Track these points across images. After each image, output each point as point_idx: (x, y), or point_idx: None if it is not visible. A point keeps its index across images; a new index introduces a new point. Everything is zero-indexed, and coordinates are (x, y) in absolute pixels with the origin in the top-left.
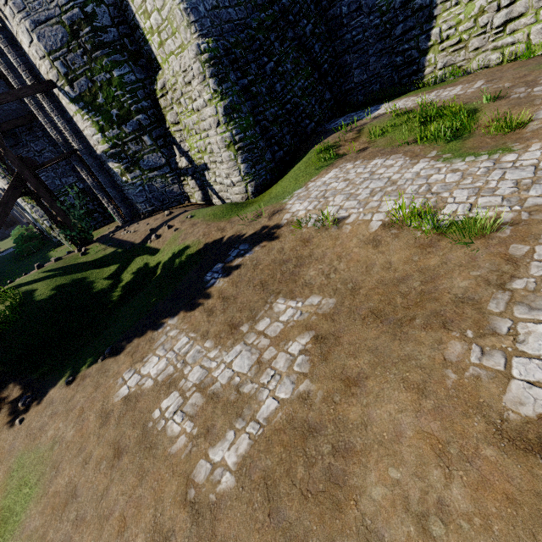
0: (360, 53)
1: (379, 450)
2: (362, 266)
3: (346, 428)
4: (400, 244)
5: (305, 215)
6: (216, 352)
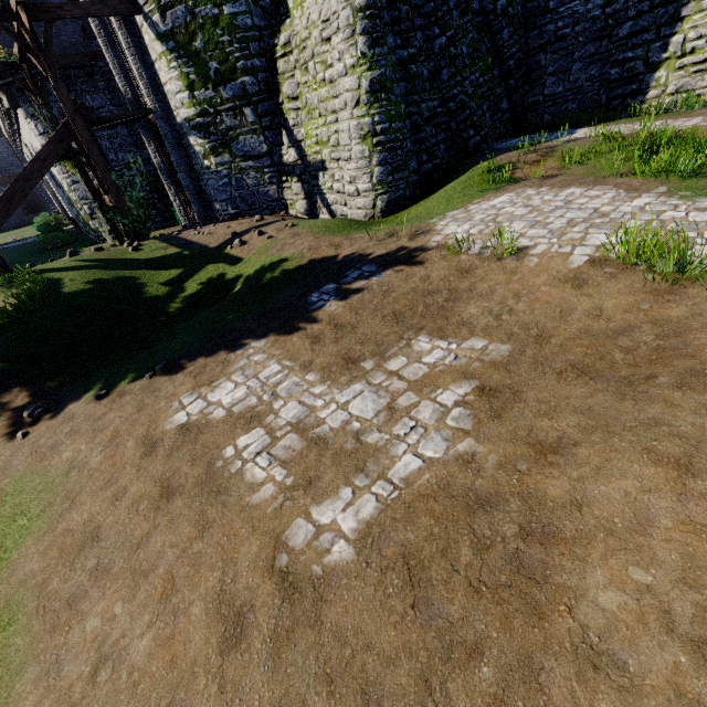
0: (561, 54)
1: (608, 540)
2: (553, 309)
3: (543, 505)
4: (620, 286)
5: (465, 239)
6: (323, 388)
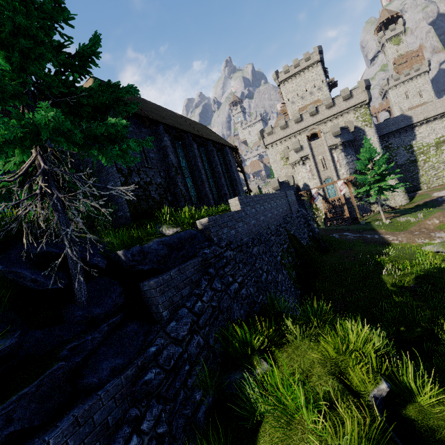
0: None
1: None
2: None
3: None
4: None
5: None
6: None
